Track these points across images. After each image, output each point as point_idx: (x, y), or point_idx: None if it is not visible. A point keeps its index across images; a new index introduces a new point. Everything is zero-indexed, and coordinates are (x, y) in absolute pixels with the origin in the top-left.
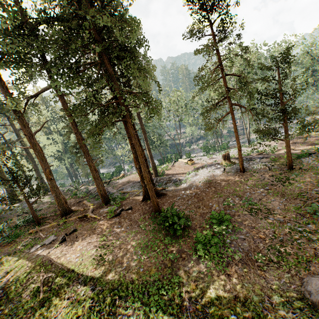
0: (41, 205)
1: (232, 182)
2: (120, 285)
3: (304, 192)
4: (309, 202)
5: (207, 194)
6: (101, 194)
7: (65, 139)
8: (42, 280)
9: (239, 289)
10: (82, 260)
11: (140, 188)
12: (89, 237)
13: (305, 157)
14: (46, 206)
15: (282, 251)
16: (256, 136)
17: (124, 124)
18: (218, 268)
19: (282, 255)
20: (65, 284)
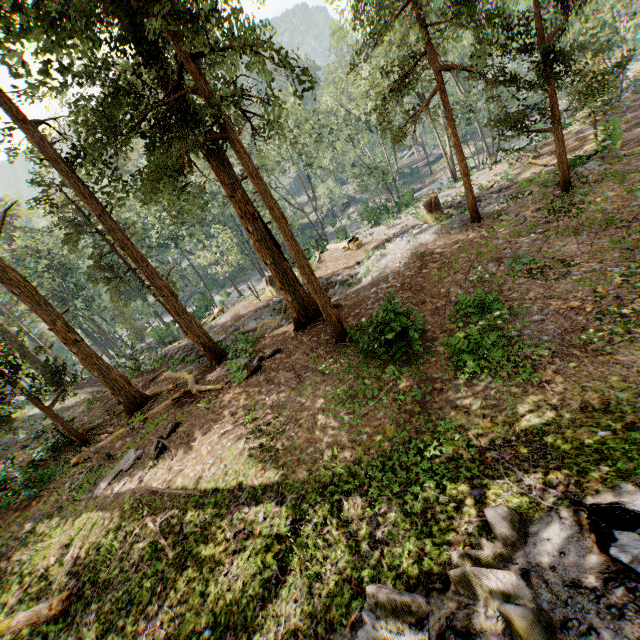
0: (67, 413)
1: (464, 243)
2: (335, 476)
3: (615, 214)
4: (635, 224)
5: (426, 278)
6: (202, 343)
7: (70, 253)
8: (157, 528)
9: (579, 395)
10: (225, 467)
11: (275, 315)
12: (217, 425)
13: (582, 164)
14: (80, 411)
15: (626, 313)
16: (493, 139)
17: (212, 166)
18: (521, 379)
19: (629, 319)
20: (212, 517)
